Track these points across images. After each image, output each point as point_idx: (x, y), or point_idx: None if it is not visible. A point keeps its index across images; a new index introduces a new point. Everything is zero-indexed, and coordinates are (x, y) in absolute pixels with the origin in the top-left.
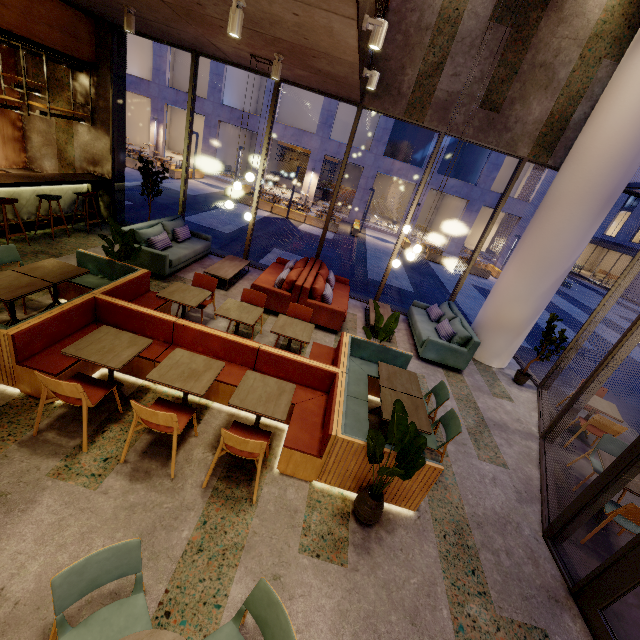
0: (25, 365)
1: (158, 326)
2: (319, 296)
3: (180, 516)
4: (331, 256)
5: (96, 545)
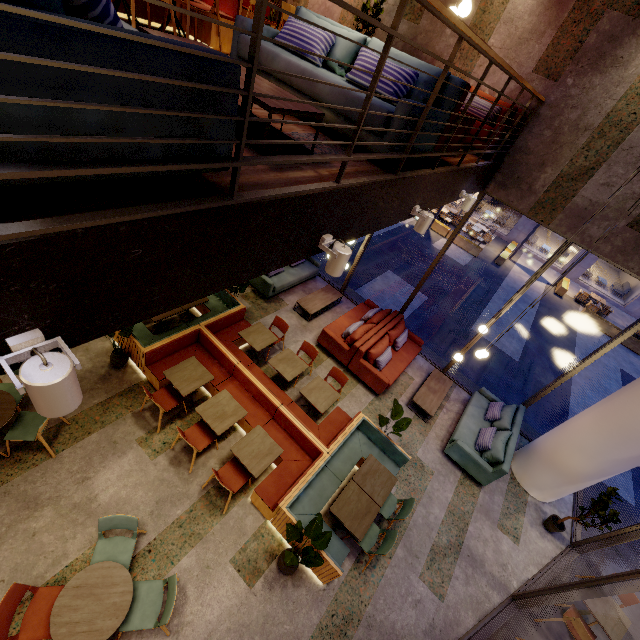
0: (149, 368)
1: (227, 362)
2: (372, 359)
3: (182, 499)
4: (446, 290)
5: (139, 494)
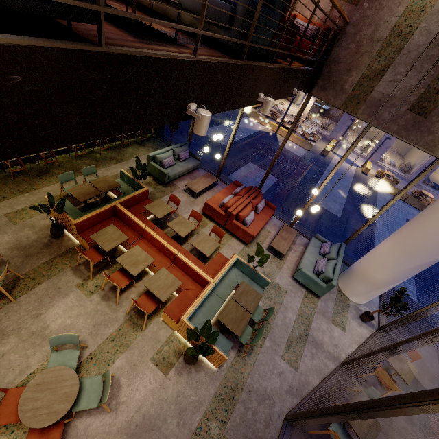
0: (80, 235)
1: (137, 227)
2: (241, 220)
3: (112, 322)
4: (290, 174)
5: (80, 321)
